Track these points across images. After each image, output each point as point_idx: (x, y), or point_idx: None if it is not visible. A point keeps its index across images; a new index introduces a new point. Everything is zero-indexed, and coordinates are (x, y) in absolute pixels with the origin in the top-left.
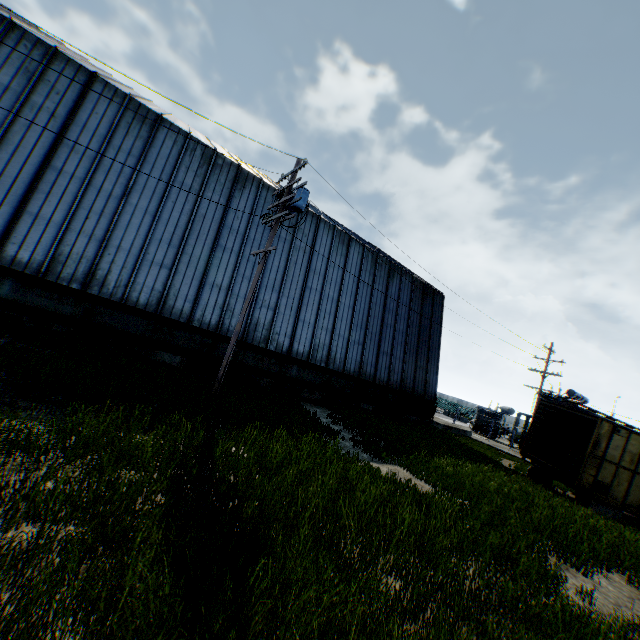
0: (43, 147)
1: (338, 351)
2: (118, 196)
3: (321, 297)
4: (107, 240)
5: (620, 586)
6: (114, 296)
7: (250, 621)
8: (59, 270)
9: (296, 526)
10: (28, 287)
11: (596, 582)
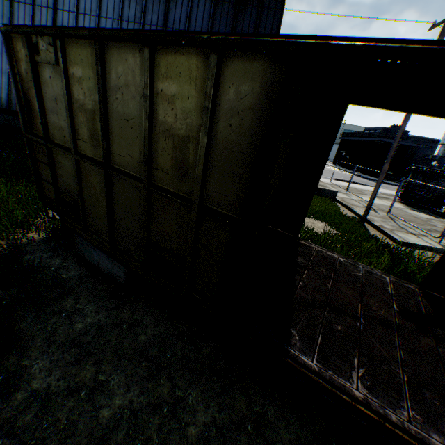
0: None
1: None
2: None
3: None
4: None
5: None
6: None
7: None
8: None
9: None
10: None
11: None
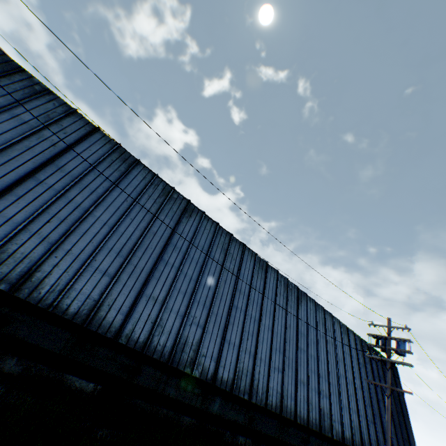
0: (230, 293)
1: (364, 431)
2: (257, 319)
3: (346, 381)
4: (256, 354)
5: None
6: (262, 401)
7: None
8: (238, 384)
9: None
10: (226, 401)
11: None
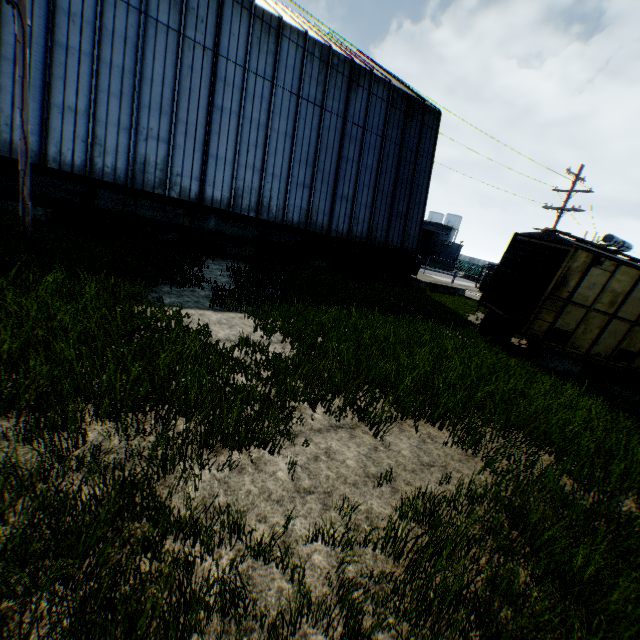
0: None
1: (273, 197)
2: None
3: (239, 122)
4: None
5: (435, 450)
6: None
7: None
8: None
9: None
10: None
11: (388, 446)
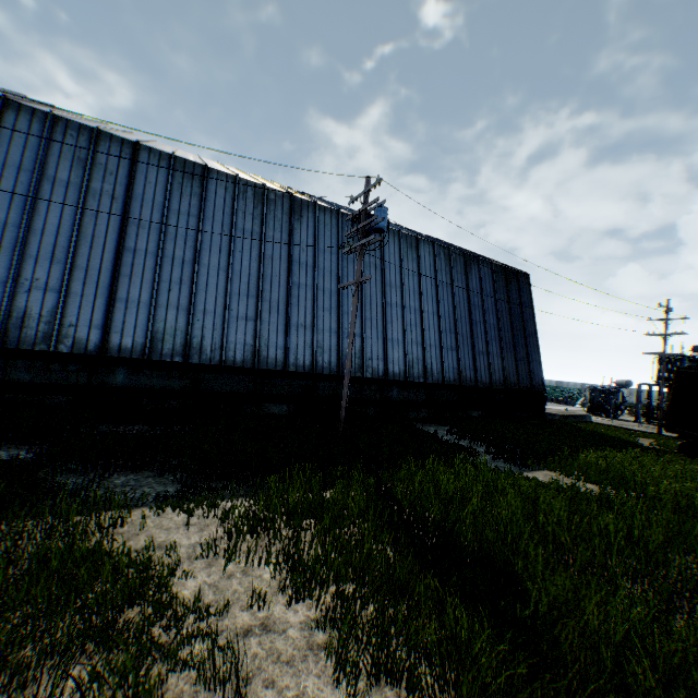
0: (113, 232)
1: (433, 362)
2: (190, 260)
3: (403, 310)
4: (192, 307)
5: None
6: (213, 360)
7: (558, 638)
8: (159, 348)
9: (516, 550)
10: (138, 371)
11: None
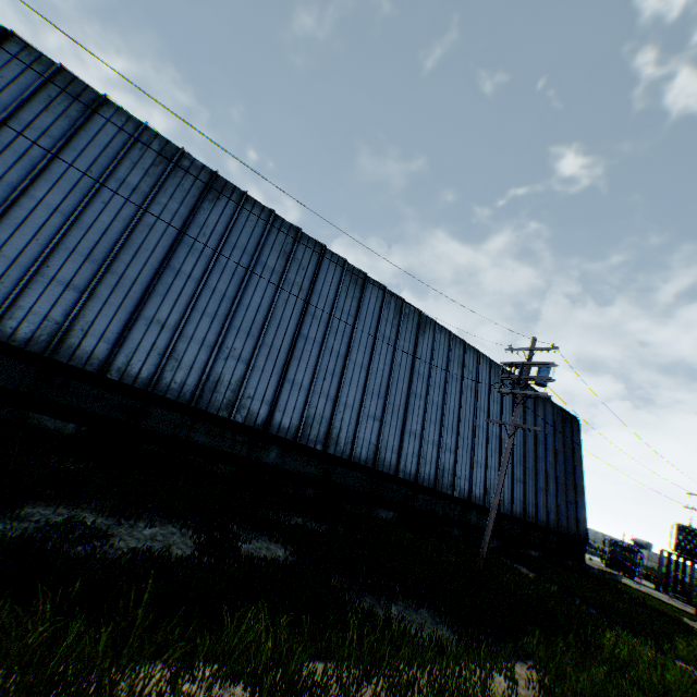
0: (295, 318)
1: (505, 491)
2: (343, 355)
3: (487, 435)
4: (338, 399)
5: None
6: (344, 454)
7: None
8: (307, 433)
9: None
10: (287, 452)
11: None
